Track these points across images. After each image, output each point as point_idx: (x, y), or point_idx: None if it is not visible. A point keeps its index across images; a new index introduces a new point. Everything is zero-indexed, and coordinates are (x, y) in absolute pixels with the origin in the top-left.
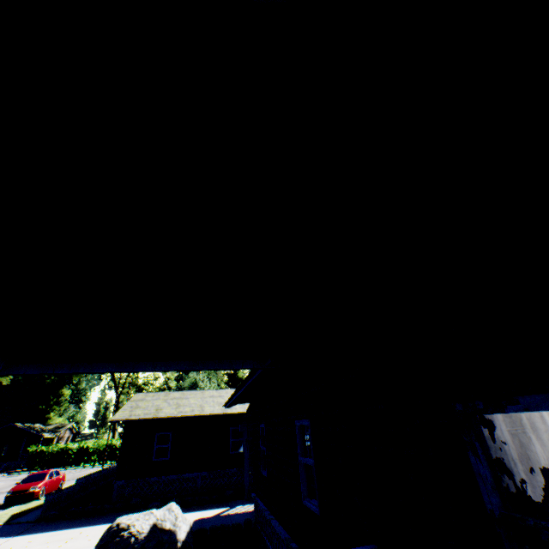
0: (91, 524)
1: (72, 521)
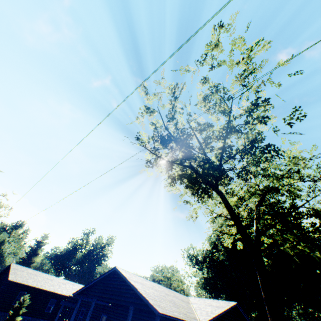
0: None
1: None
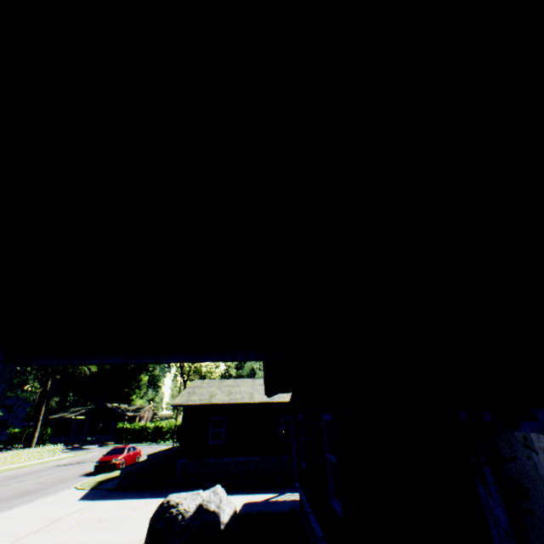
0: (156, 496)
1: (142, 492)
